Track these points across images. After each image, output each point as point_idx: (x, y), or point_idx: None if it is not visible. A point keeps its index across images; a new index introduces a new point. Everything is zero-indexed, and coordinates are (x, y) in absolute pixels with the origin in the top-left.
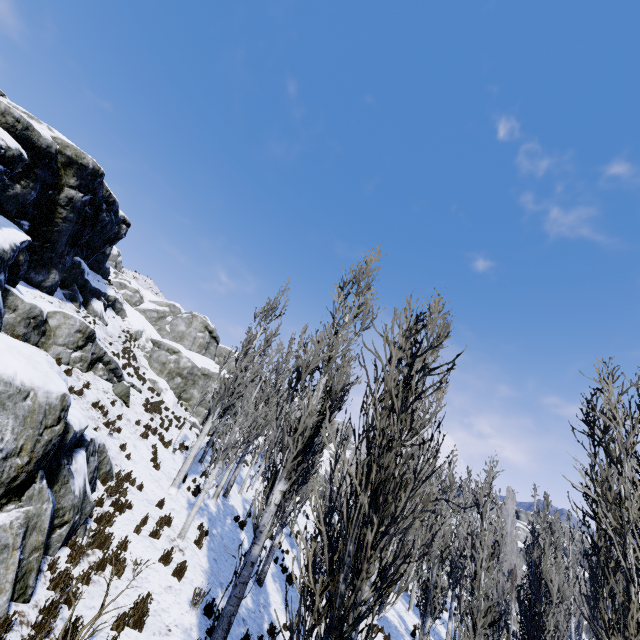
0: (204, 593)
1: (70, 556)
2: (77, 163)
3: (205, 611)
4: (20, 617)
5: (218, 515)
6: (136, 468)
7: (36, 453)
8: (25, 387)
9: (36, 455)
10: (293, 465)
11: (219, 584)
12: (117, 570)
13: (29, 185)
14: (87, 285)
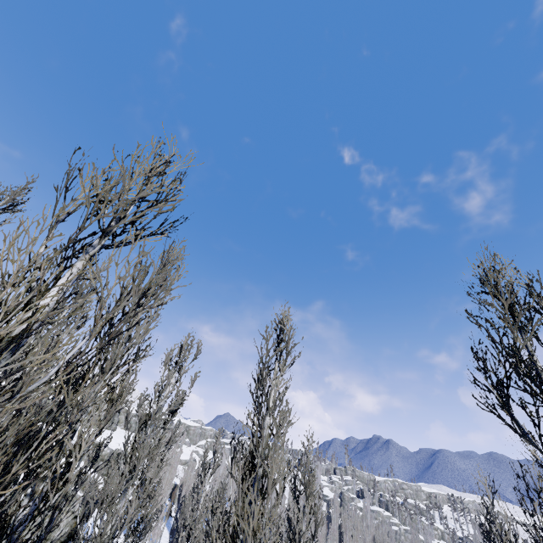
0: None
1: None
2: None
3: None
4: None
5: None
6: None
7: None
8: None
9: None
10: None
11: None
12: None
13: None
14: None
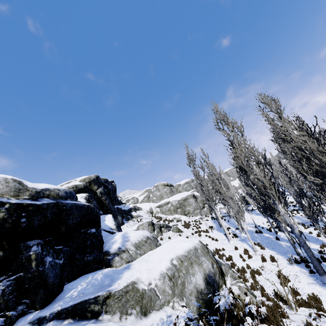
0: (290, 258)
1: (243, 280)
2: (91, 181)
3: (296, 263)
4: (261, 301)
5: (250, 236)
6: (213, 246)
7: (214, 260)
8: (193, 247)
9: (215, 261)
10: (276, 197)
11: (285, 253)
12: (258, 274)
13: (92, 201)
14: (125, 211)
